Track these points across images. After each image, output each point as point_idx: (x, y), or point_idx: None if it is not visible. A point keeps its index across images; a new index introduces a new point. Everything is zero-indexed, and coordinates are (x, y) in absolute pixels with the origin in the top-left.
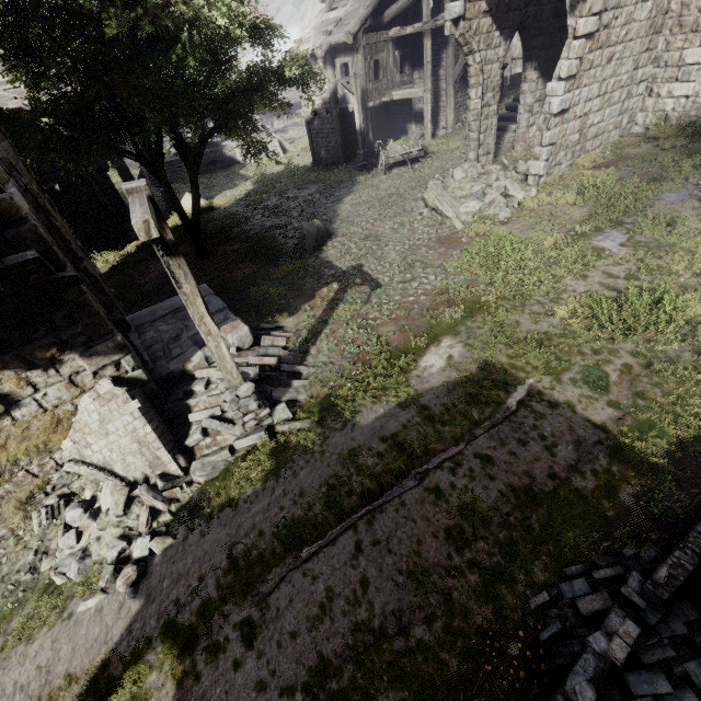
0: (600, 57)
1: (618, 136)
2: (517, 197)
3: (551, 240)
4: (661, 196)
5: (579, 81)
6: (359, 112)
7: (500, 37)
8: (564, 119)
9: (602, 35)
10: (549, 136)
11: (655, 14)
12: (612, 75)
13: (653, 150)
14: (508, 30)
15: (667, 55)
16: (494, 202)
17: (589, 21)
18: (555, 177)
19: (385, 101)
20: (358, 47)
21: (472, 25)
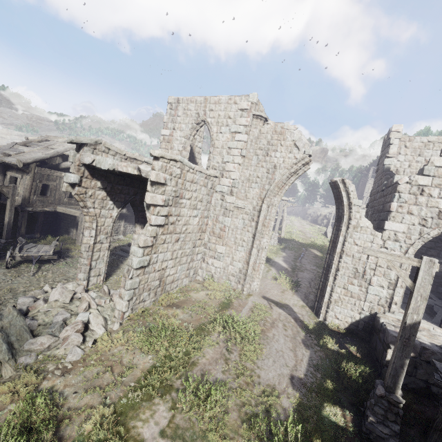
0: (170, 238)
1: (188, 281)
2: (97, 332)
3: (96, 417)
4: (203, 351)
5: (156, 249)
6: (12, 211)
7: (113, 205)
8: (145, 271)
9: (170, 227)
10: (130, 283)
11: (201, 224)
12: (180, 248)
13: (205, 297)
14: (121, 202)
15: (209, 244)
16: (67, 339)
17: (159, 218)
18: (139, 311)
19: (48, 210)
20: (29, 171)
21: (88, 191)
